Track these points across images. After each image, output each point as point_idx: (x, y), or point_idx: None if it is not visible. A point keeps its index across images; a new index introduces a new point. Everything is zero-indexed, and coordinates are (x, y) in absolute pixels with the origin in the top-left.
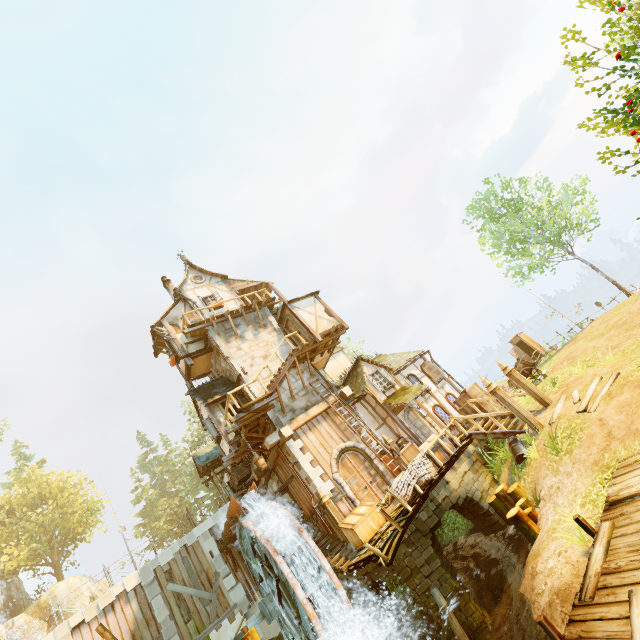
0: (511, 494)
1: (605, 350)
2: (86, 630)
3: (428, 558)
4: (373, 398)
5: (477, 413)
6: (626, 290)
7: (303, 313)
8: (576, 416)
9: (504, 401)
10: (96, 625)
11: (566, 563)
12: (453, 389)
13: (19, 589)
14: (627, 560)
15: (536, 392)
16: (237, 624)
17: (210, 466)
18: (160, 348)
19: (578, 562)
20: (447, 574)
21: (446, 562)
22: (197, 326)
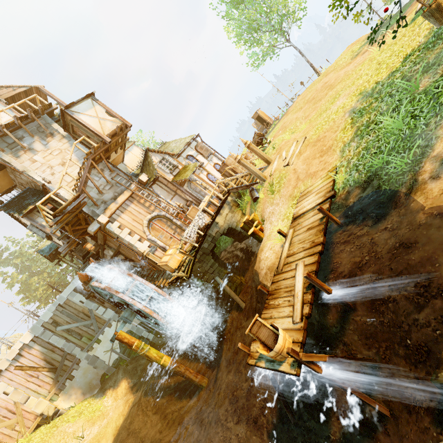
0: (251, 220)
1: (302, 120)
2: (6, 373)
3: (211, 265)
4: (164, 179)
5: (232, 175)
6: (317, 71)
7: (85, 117)
8: (283, 169)
9: (245, 166)
10: (13, 368)
11: (273, 253)
12: (218, 160)
13: None
14: (297, 248)
15: (264, 156)
16: (114, 327)
17: (55, 253)
18: None
19: (278, 251)
20: (222, 269)
21: (221, 263)
22: None
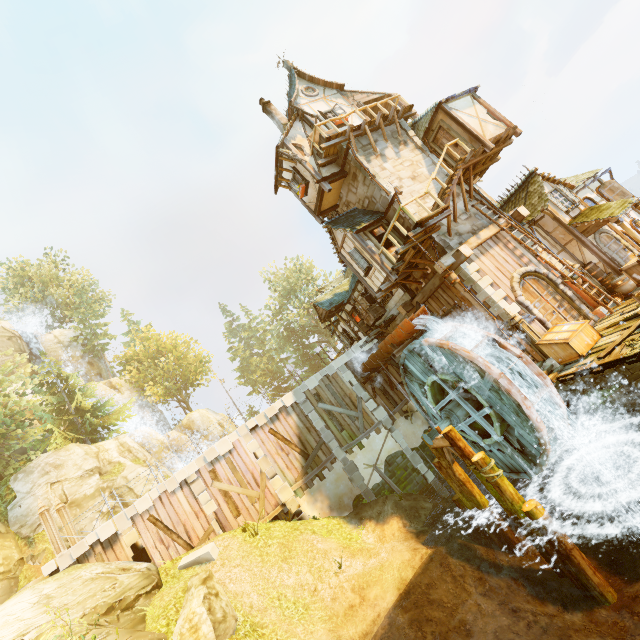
0: None
1: None
2: (260, 432)
3: None
4: (554, 220)
5: None
6: None
7: (462, 116)
8: None
9: None
10: (267, 429)
11: None
12: (638, 216)
13: (162, 416)
14: None
15: None
16: (383, 436)
17: (336, 310)
18: (279, 182)
19: None
20: None
21: None
22: (333, 140)
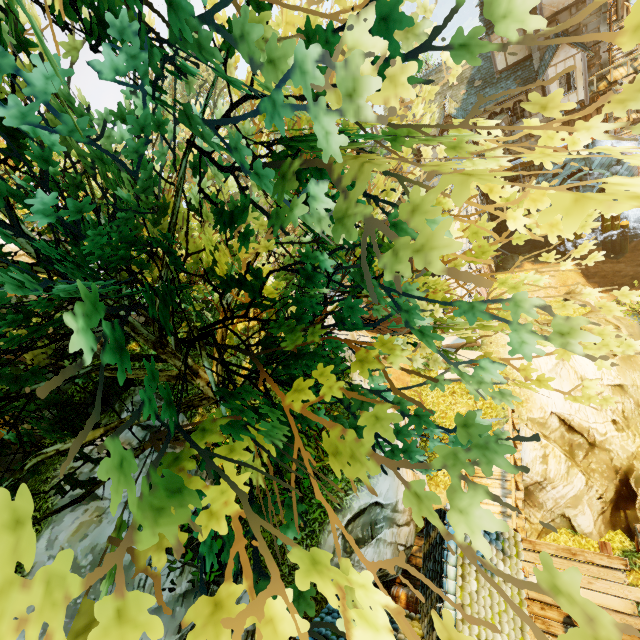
0: None
1: None
2: None
3: None
4: None
5: None
6: None
7: None
8: None
9: None
10: None
11: None
12: None
13: None
14: None
15: None
16: None
17: None
18: None
19: None
20: None
21: None
22: None
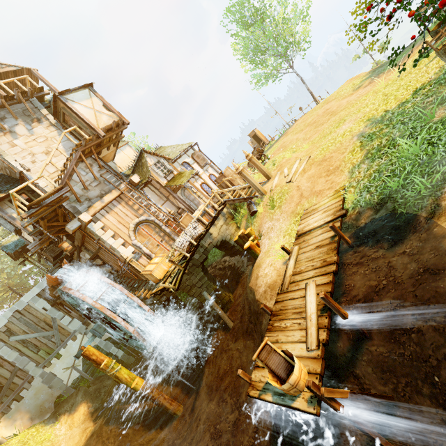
0: (247, 234)
1: (303, 141)
2: None
3: (200, 278)
4: (157, 183)
5: (229, 187)
6: (316, 99)
7: (79, 107)
8: (285, 185)
9: (246, 179)
10: None
11: (274, 270)
12: (214, 171)
13: None
14: (305, 266)
15: (264, 171)
16: (79, 340)
17: (21, 251)
18: None
19: (280, 268)
20: (211, 283)
21: (210, 277)
22: None
